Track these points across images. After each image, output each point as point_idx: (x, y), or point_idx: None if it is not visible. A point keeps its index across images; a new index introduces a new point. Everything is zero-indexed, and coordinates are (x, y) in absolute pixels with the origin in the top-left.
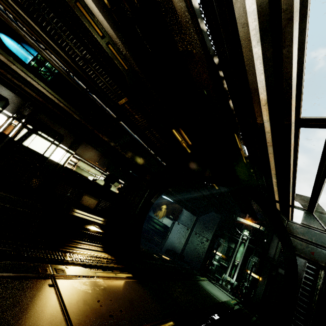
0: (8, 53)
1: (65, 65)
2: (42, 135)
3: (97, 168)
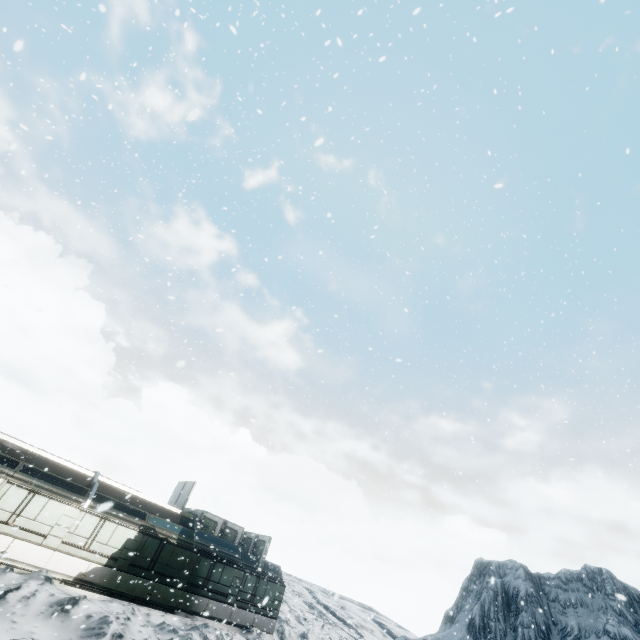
0: None
1: None
2: None
3: None
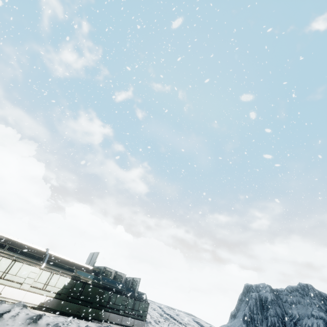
0: None
1: None
2: None
3: None
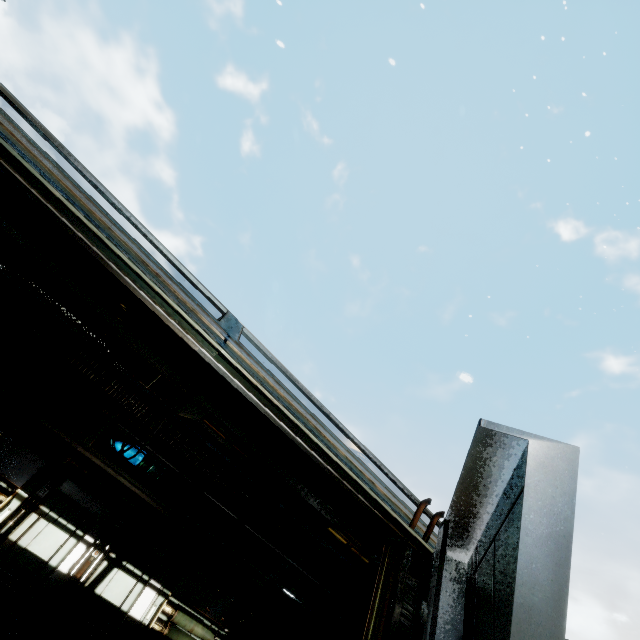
0: (114, 450)
1: (181, 468)
2: (127, 567)
3: (208, 621)
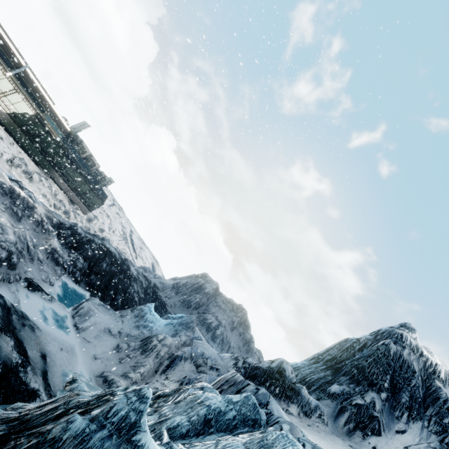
0: None
1: None
2: None
3: None
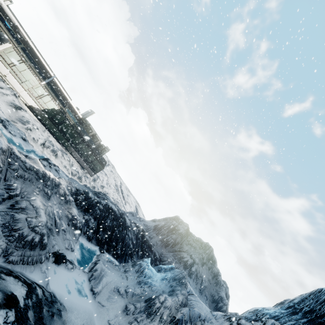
0: None
1: None
2: None
3: None
